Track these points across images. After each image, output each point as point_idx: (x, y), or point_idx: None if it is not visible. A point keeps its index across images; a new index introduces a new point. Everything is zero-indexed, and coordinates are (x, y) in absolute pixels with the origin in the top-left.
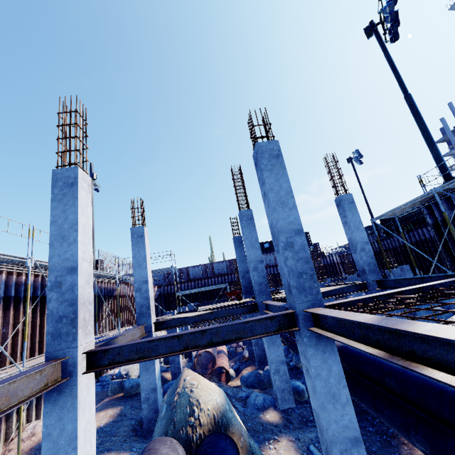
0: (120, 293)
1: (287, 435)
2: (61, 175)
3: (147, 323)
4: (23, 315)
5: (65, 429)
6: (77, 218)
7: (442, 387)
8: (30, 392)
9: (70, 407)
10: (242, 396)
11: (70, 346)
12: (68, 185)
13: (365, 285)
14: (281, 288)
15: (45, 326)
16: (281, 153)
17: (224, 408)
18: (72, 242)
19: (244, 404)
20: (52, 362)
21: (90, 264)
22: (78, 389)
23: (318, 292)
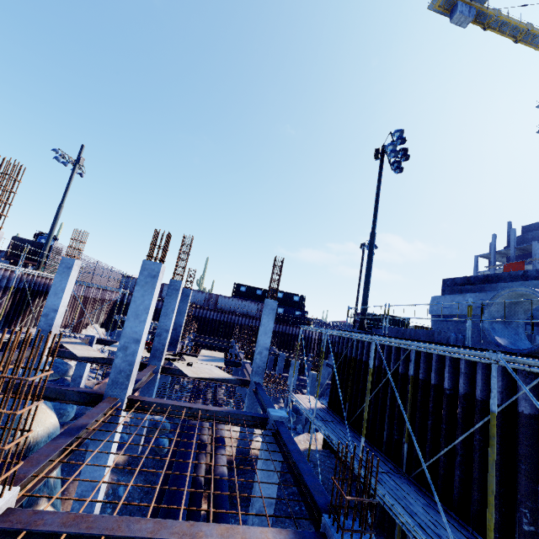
0: None
1: (114, 474)
2: None
3: (41, 346)
4: None
5: None
6: None
7: (182, 476)
8: None
9: None
10: None
11: None
12: None
13: (249, 382)
14: (235, 346)
15: None
16: (158, 276)
17: (41, 439)
18: None
19: None
20: None
21: None
22: None
23: (126, 388)
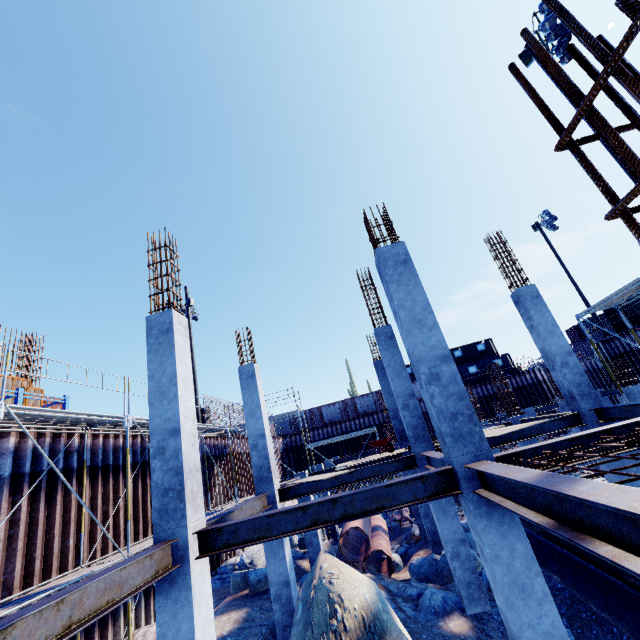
0: (234, 451)
1: None
2: (155, 321)
3: (269, 490)
4: (123, 487)
5: (181, 629)
6: (176, 370)
7: None
8: (141, 581)
9: (185, 601)
10: (411, 594)
11: (179, 525)
12: (164, 333)
13: (578, 417)
14: None
15: (148, 500)
16: (409, 258)
17: (376, 607)
18: (173, 398)
19: (415, 607)
20: (161, 545)
21: (194, 422)
22: (192, 578)
23: (481, 439)
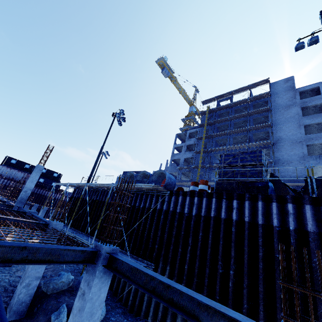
0: None
1: None
2: None
3: None
4: None
5: None
6: None
7: None
8: None
9: None
10: None
11: None
12: None
13: (13, 207)
14: None
15: None
16: None
17: None
18: None
19: None
20: None
21: None
22: None
23: None
